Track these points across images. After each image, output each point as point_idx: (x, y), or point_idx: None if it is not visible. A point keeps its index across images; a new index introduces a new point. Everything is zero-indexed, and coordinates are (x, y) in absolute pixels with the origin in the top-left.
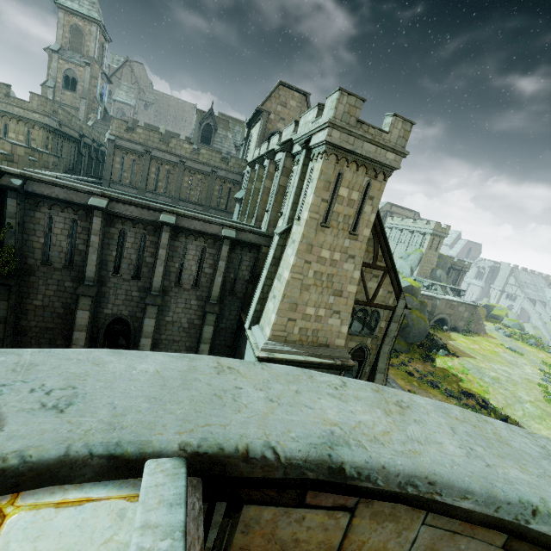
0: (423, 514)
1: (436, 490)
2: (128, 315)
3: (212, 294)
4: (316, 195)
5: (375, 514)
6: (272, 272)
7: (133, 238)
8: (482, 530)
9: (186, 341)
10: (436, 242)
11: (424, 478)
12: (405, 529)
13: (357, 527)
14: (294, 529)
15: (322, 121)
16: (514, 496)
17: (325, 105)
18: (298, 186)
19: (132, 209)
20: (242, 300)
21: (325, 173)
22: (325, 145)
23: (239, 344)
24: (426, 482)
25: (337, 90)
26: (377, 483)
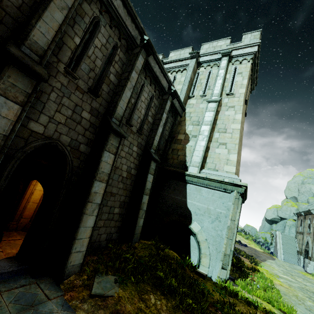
0: None
1: None
2: (68, 145)
3: (154, 143)
4: (247, 81)
5: None
6: (211, 128)
7: (105, 40)
8: None
9: (121, 194)
10: None
11: None
12: None
13: None
14: None
15: (251, 42)
16: None
17: (244, 37)
18: (225, 75)
19: (119, 3)
20: (161, 156)
21: (249, 71)
22: (252, 54)
23: (163, 197)
24: None
25: (258, 31)
26: None
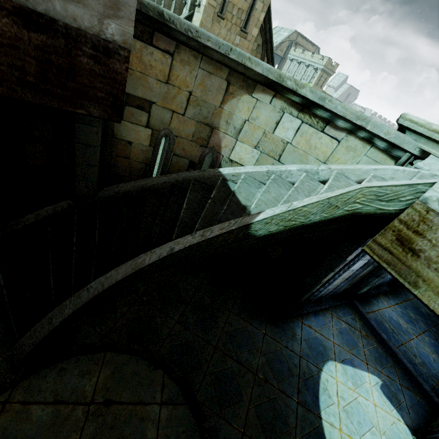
0: (199, 62)
1: (199, 35)
2: None
3: None
4: None
5: (182, 61)
6: None
7: None
8: (220, 72)
9: None
10: (323, 79)
11: (194, 28)
12: (193, 70)
13: (175, 67)
14: (150, 59)
15: None
16: (225, 43)
17: None
18: None
19: None
20: None
21: None
22: None
23: None
24: (195, 31)
25: None
26: (177, 27)
